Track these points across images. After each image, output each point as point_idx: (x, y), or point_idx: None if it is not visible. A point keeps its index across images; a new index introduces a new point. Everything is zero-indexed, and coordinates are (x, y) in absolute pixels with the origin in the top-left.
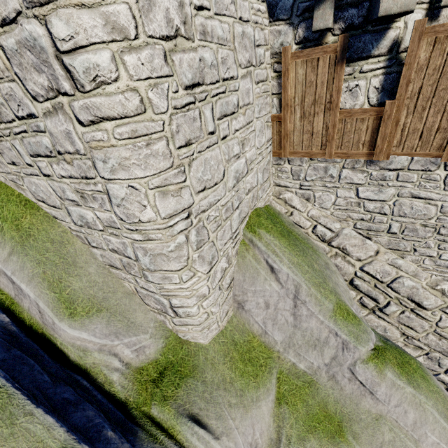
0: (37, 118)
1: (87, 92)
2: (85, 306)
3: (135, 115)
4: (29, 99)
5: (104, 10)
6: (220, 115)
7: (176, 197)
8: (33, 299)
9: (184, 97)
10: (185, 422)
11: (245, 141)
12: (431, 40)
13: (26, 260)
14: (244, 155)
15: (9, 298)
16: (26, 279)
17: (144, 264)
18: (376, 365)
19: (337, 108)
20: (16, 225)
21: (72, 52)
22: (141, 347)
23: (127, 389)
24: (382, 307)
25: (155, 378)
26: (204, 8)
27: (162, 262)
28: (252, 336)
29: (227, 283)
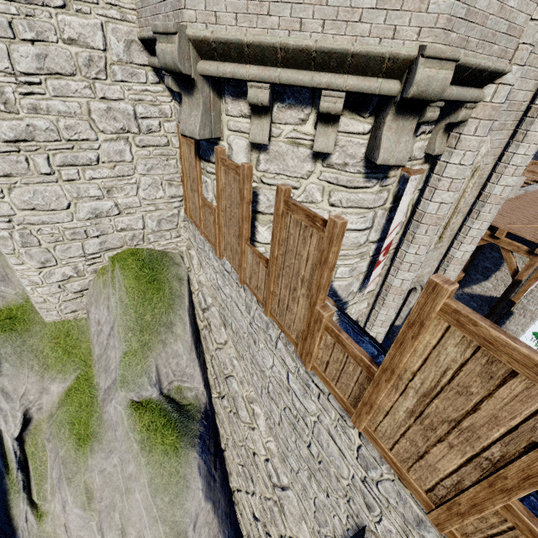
0: None
1: None
2: None
3: None
4: None
5: None
6: (62, 164)
7: None
8: None
9: (3, 147)
10: None
11: (114, 189)
12: (224, 169)
13: None
14: (113, 199)
15: None
16: None
17: None
18: (121, 409)
19: (199, 194)
20: None
21: None
22: (7, 297)
23: None
24: (222, 397)
25: (1, 319)
26: (35, 94)
27: None
28: (88, 340)
29: (76, 288)
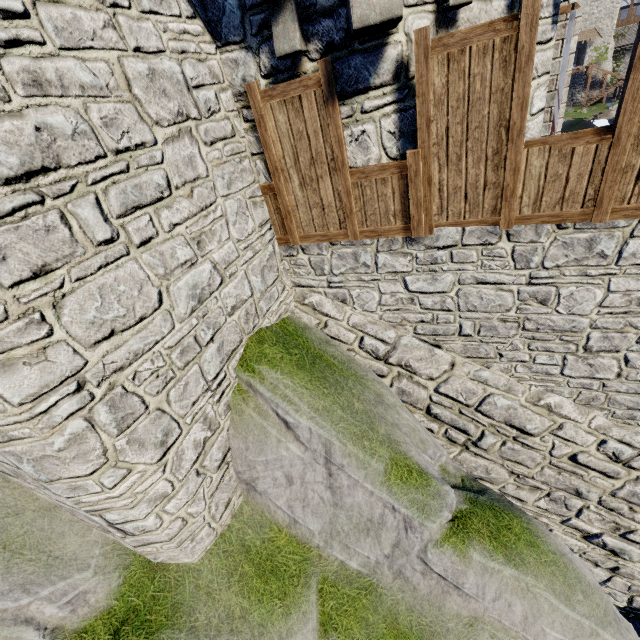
0: None
1: None
2: None
3: None
4: None
5: None
6: (123, 210)
7: (36, 364)
8: None
9: (6, 198)
10: None
11: (204, 237)
12: (443, 58)
13: None
14: (207, 257)
15: None
16: None
17: (31, 474)
18: (455, 547)
19: (345, 168)
20: None
21: None
22: (79, 594)
23: None
24: (476, 440)
25: None
26: (25, 42)
27: (56, 468)
28: (277, 529)
29: (217, 459)
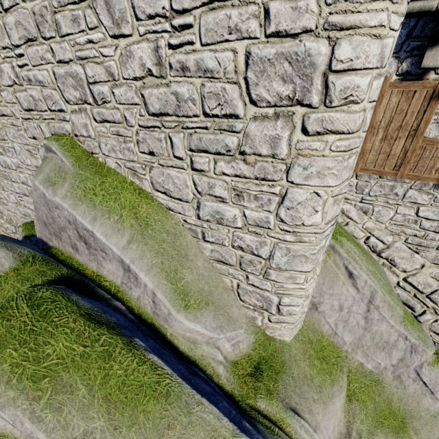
0: (238, 119)
1: (331, 107)
2: (196, 299)
3: (355, 131)
4: (244, 101)
5: (384, 41)
6: None
7: (337, 205)
8: (151, 289)
9: None
10: (292, 415)
11: None
12: None
13: (146, 249)
14: None
15: (113, 285)
16: (145, 268)
17: (276, 264)
18: None
19: (421, 136)
20: (134, 213)
21: (341, 72)
22: (237, 342)
23: (230, 382)
24: (417, 315)
25: (251, 372)
26: None
27: (298, 263)
28: (321, 336)
29: None
